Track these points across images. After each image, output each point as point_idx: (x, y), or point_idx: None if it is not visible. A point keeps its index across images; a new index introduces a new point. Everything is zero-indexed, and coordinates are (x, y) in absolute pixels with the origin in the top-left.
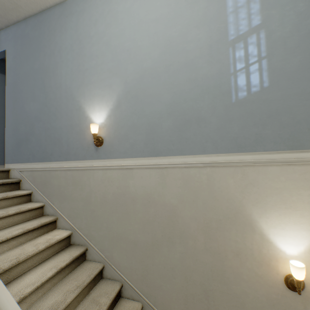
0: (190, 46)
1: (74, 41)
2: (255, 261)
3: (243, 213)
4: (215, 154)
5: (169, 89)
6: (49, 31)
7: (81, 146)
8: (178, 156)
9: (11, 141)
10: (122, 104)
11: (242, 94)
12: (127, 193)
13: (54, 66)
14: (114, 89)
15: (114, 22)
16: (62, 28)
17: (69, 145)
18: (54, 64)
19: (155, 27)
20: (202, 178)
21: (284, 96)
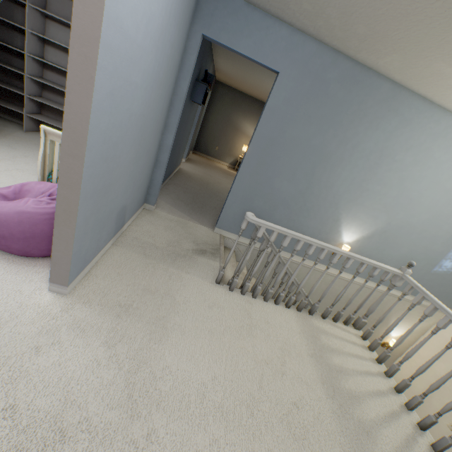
0: (444, 227)
1: (376, 150)
2: (376, 336)
3: (388, 319)
4: (400, 291)
5: (410, 246)
6: (358, 109)
7: (318, 251)
8: (381, 285)
9: (236, 208)
10: (373, 238)
11: (438, 269)
12: (334, 293)
13: (337, 159)
14: (376, 223)
15: (422, 164)
16: (374, 121)
17: (307, 244)
18: (338, 157)
19: (441, 196)
20: (383, 300)
21: (451, 279)
